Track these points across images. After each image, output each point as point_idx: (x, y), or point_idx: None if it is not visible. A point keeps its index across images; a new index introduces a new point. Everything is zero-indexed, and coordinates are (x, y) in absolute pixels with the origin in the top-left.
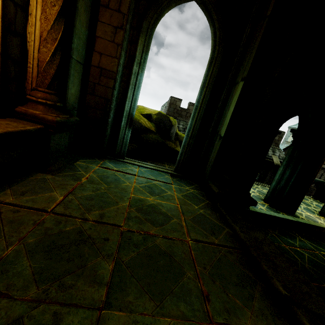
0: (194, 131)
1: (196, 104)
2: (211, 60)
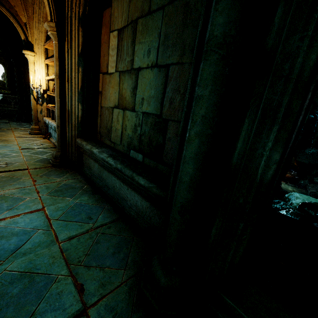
0: (7, 82)
1: (5, 78)
2: (5, 70)
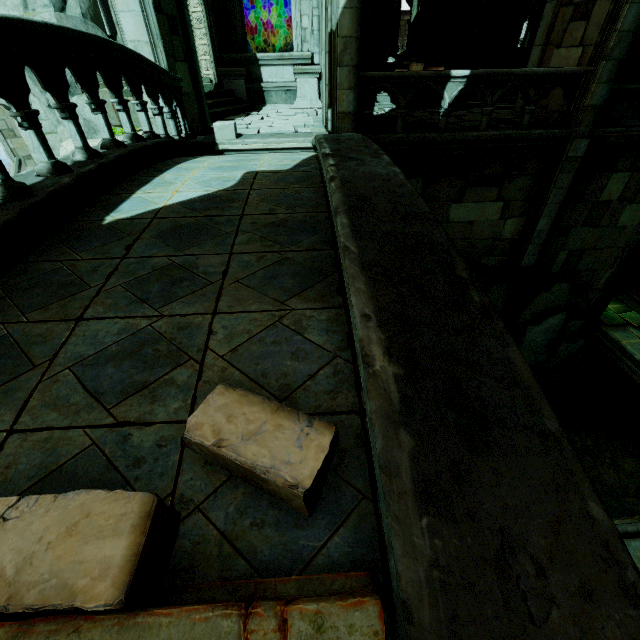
0: None
1: None
2: None
